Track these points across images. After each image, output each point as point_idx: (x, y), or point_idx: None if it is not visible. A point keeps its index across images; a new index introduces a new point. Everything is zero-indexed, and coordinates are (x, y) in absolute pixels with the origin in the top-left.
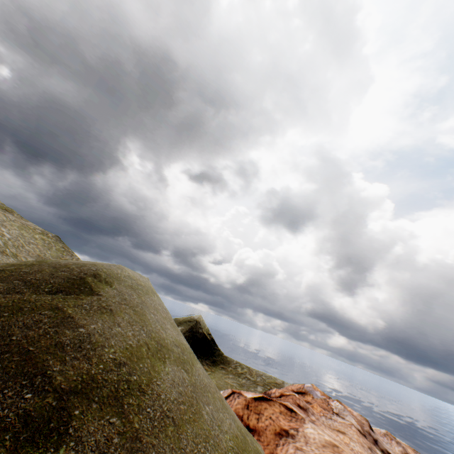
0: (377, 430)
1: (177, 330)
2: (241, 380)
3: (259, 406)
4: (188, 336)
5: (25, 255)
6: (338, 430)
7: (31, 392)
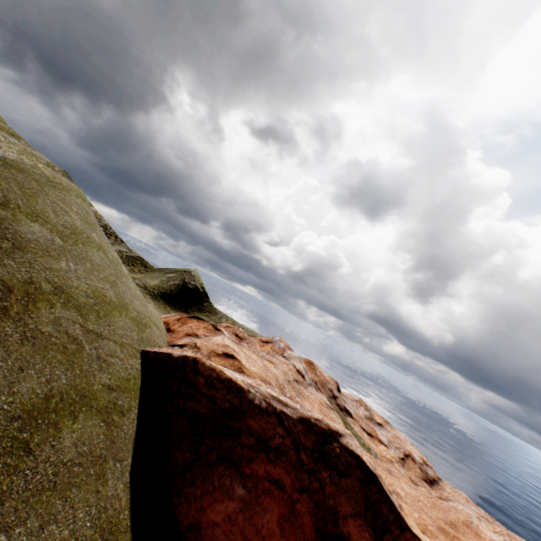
0: (349, 396)
1: (93, 228)
2: None
3: (188, 321)
4: (178, 283)
5: None
6: (268, 360)
7: None
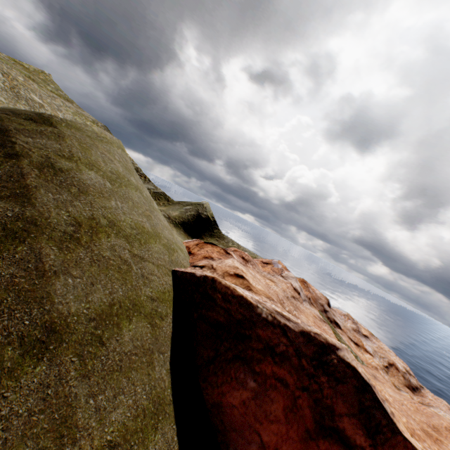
0: (338, 311)
1: (131, 173)
2: None
3: (204, 246)
4: (193, 214)
5: None
6: (269, 279)
7: None
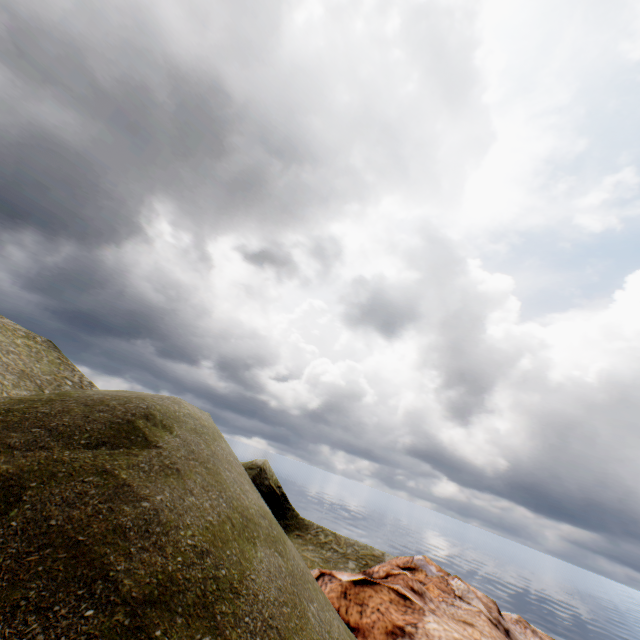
0: (506, 616)
1: (256, 490)
2: (325, 553)
3: (361, 594)
4: None
5: (1, 370)
6: (464, 622)
7: (92, 607)
